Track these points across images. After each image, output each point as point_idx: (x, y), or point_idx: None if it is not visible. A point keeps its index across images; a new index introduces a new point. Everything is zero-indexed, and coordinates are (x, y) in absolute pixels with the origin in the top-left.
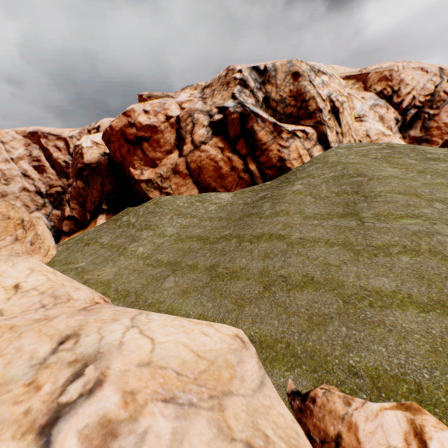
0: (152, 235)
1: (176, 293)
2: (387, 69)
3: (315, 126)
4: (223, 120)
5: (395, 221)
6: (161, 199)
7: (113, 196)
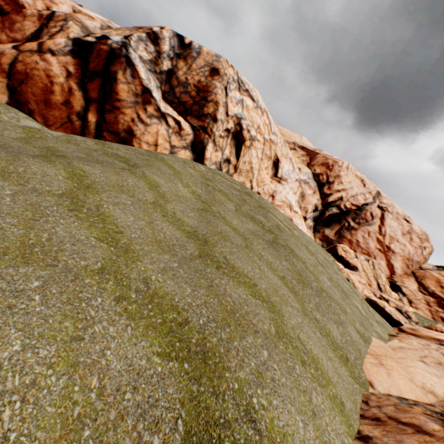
0: None
1: None
2: (333, 159)
3: (196, 128)
4: (91, 44)
5: None
6: None
7: None
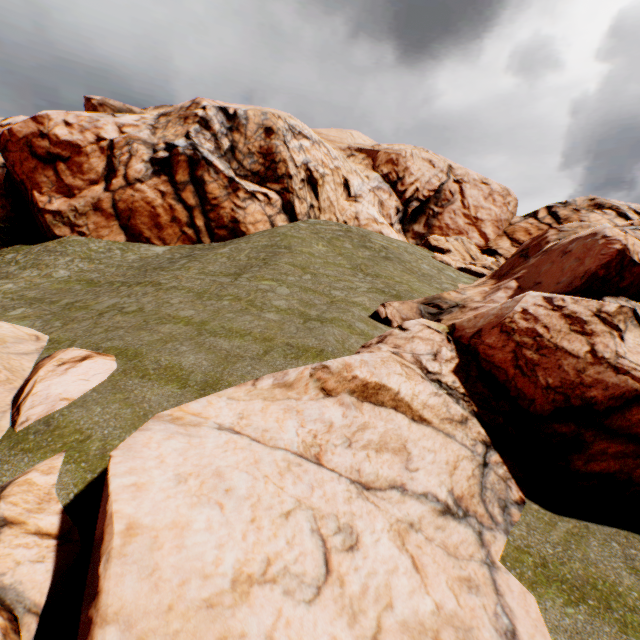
0: (35, 274)
1: (16, 318)
2: (396, 152)
3: (281, 192)
4: (168, 159)
5: (258, 282)
6: (70, 239)
7: (6, 225)
